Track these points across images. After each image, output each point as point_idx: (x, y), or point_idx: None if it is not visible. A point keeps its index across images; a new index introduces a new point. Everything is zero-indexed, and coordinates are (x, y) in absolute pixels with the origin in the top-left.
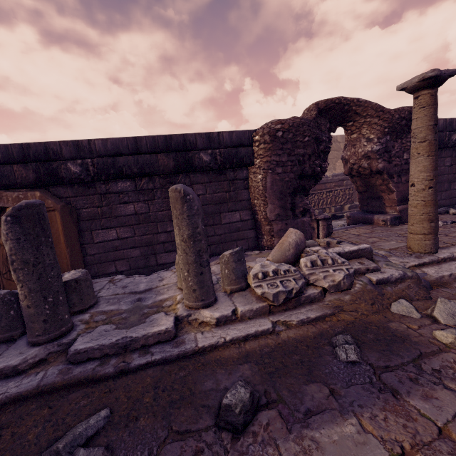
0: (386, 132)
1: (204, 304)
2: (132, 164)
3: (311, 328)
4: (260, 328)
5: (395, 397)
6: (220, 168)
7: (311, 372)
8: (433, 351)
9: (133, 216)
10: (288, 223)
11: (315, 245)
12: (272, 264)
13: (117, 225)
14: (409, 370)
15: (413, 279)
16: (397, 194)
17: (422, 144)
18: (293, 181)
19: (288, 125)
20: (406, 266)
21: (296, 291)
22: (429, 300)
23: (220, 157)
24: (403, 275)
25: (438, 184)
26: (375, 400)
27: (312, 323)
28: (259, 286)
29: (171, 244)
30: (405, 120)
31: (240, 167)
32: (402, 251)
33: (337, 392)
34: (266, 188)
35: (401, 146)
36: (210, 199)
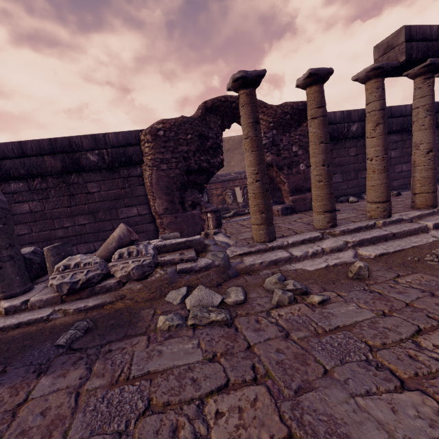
0: (271, 126)
1: (6, 295)
2: (19, 166)
3: (80, 316)
4: (37, 316)
5: (37, 376)
6: (109, 167)
7: (14, 356)
8: (135, 335)
9: (29, 214)
10: (177, 216)
11: (177, 237)
12: (80, 257)
13: (14, 223)
14: (87, 352)
15: (218, 268)
16: (289, 185)
17: (247, 141)
18: (180, 176)
19: (170, 124)
20: (231, 255)
21: (83, 281)
22: (217, 287)
23: (108, 157)
24: (209, 264)
25: (344, 174)
26: (19, 378)
27: (89, 311)
28: (54, 278)
29: (69, 239)
30: (289, 115)
31: (133, 165)
32: (248, 240)
33: (3, 373)
34: (152, 184)
35: (289, 139)
36: (105, 196)
